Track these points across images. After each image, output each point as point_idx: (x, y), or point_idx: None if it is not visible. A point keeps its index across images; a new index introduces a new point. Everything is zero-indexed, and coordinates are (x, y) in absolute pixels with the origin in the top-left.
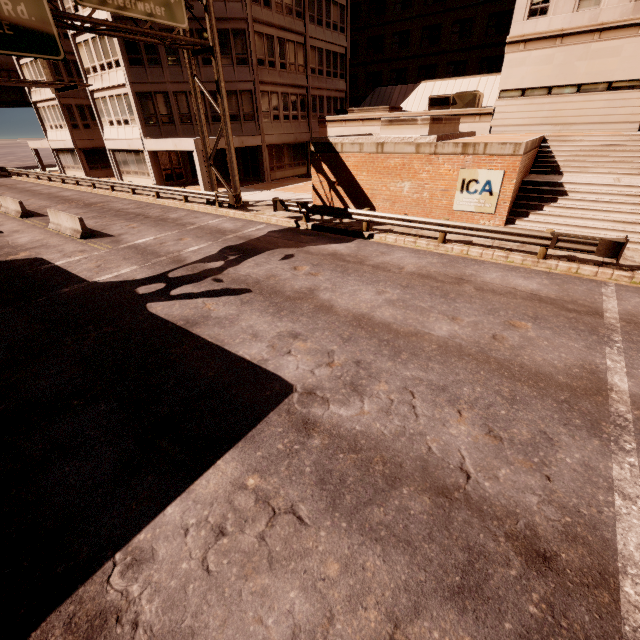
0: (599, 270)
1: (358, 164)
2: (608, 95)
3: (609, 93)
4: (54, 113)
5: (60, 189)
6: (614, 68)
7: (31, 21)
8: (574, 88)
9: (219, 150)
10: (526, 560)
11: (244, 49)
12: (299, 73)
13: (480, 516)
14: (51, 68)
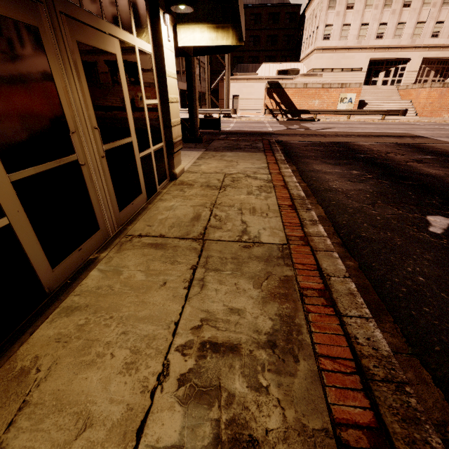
0: (400, 120)
1: (293, 93)
2: (352, 73)
3: (352, 72)
4: None
5: None
6: (353, 63)
7: None
8: (340, 70)
9: None
10: None
11: None
12: None
13: None
14: None
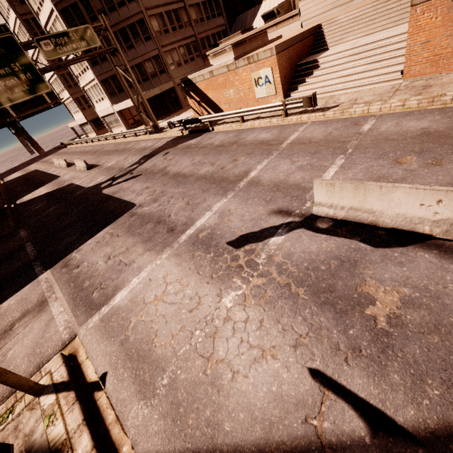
0: (309, 115)
1: (206, 87)
2: None
3: None
4: (72, 105)
5: (85, 147)
6: None
7: (33, 79)
8: None
9: (155, 97)
10: (168, 232)
11: (146, 30)
12: (186, 28)
13: (164, 225)
14: (63, 80)
